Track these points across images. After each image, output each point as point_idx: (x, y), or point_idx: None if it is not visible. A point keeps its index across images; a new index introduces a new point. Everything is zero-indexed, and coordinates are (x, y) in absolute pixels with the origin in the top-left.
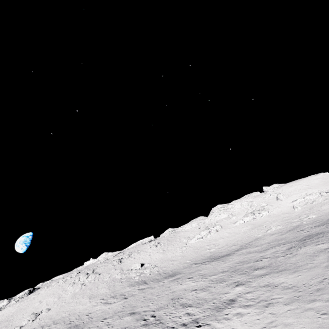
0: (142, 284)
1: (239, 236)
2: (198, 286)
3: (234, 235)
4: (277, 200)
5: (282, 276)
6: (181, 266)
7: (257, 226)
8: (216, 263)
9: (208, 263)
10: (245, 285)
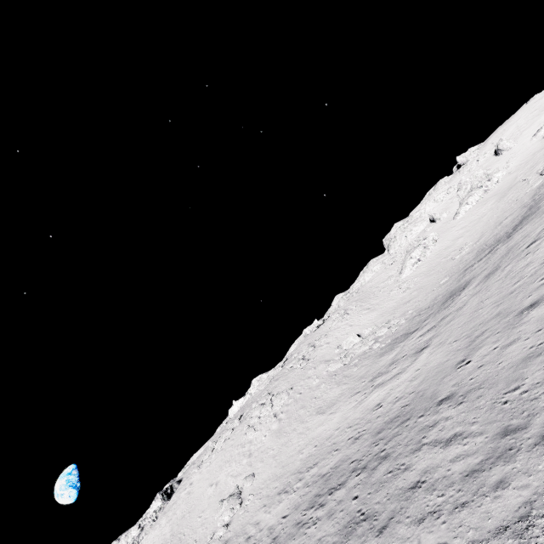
0: (406, 337)
1: (492, 215)
2: None
3: (477, 223)
4: (500, 155)
5: None
6: (443, 288)
7: (509, 190)
8: (539, 219)
9: (512, 238)
10: None
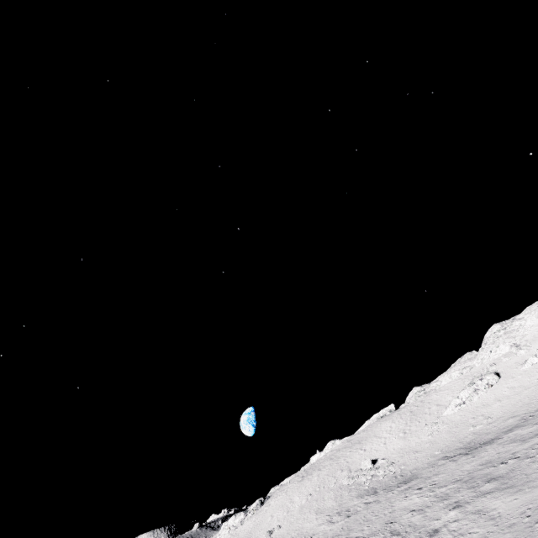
0: (371, 493)
1: (527, 395)
2: (419, 504)
3: (518, 393)
4: None
5: (501, 497)
6: (425, 462)
7: None
8: (462, 462)
9: (456, 460)
10: (461, 507)
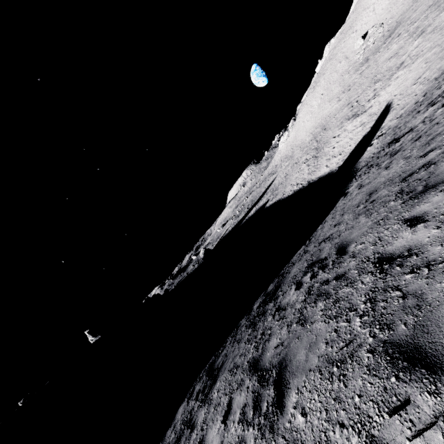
0: (364, 63)
1: None
2: (395, 50)
3: None
4: None
5: None
6: (411, 2)
7: None
8: None
9: None
10: (423, 33)
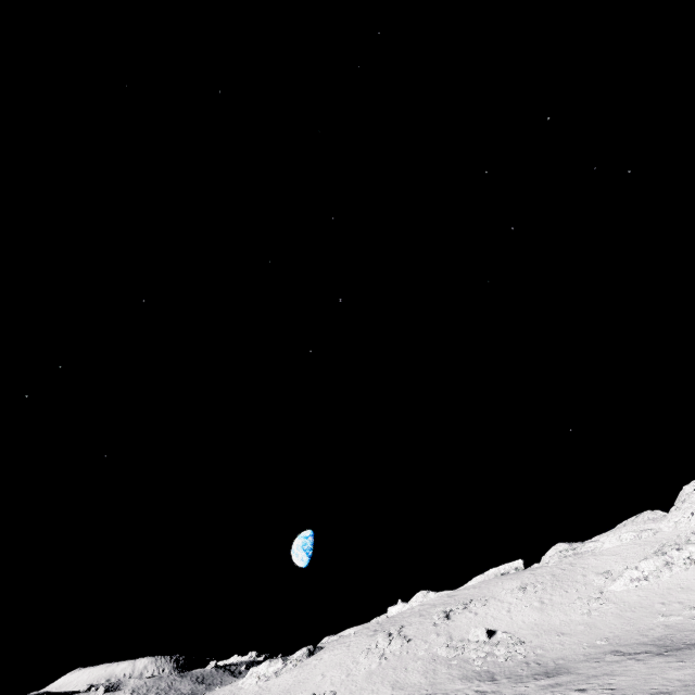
0: (486, 679)
1: None
2: None
3: None
4: None
5: None
6: (580, 653)
7: None
8: (659, 664)
9: (644, 660)
10: None
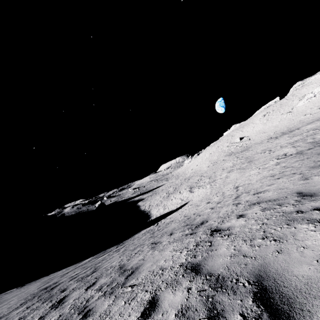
0: (229, 155)
1: None
2: (227, 166)
3: None
4: None
5: (236, 173)
6: (261, 140)
7: None
8: (265, 144)
9: (268, 142)
10: (228, 173)
